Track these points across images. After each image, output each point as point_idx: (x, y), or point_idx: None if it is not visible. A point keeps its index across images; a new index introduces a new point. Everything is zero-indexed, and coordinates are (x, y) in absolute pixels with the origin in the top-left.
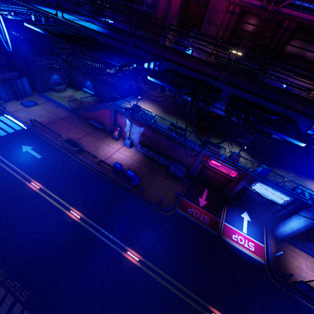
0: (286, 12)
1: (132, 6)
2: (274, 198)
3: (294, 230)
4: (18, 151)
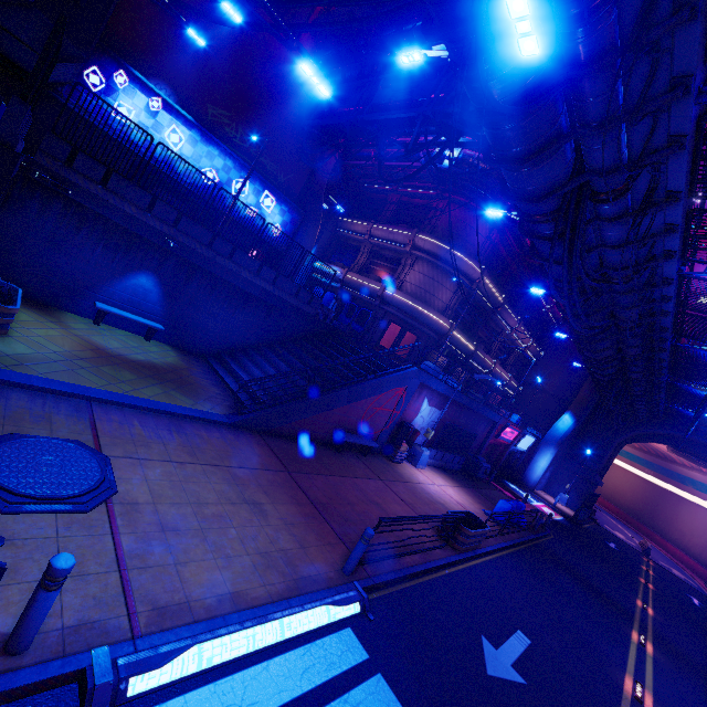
0: None
1: None
2: (525, 446)
3: (545, 470)
4: (533, 702)
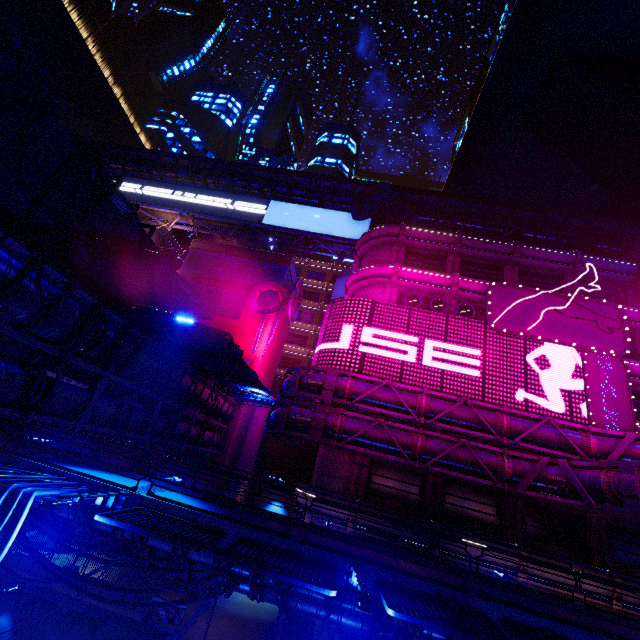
0: (436, 470)
1: (195, 448)
2: None
3: None
4: None
